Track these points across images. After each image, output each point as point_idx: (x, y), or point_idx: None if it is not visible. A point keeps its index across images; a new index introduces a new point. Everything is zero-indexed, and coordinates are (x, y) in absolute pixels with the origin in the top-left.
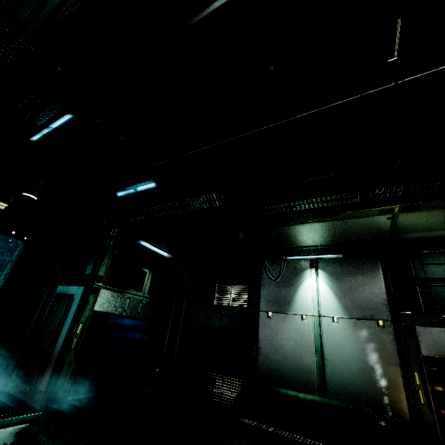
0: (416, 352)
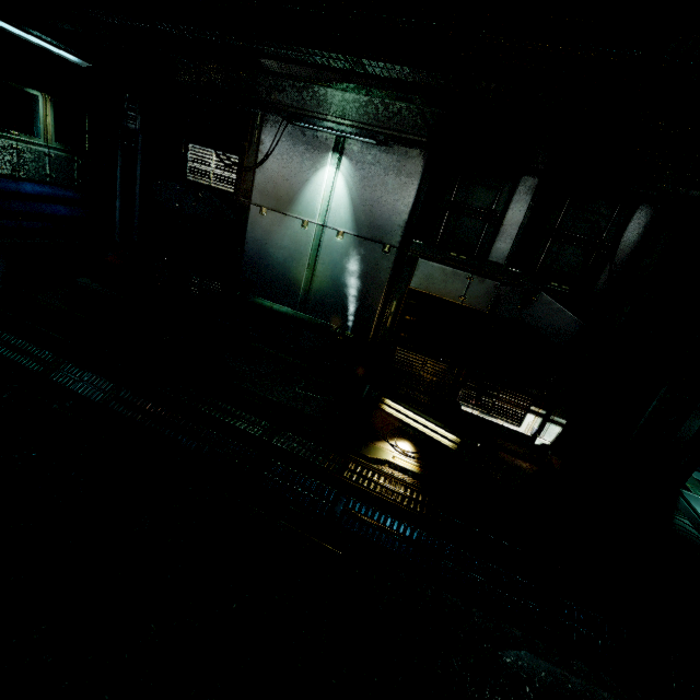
0: (405, 284)
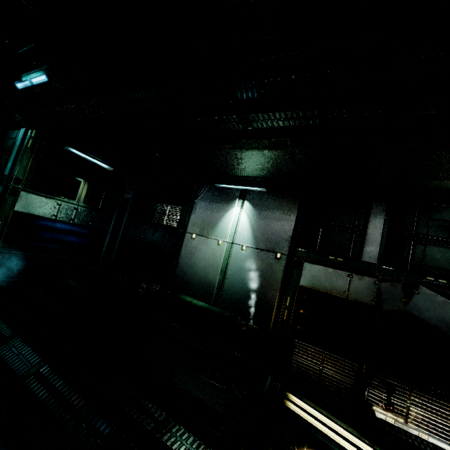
0: (296, 282)
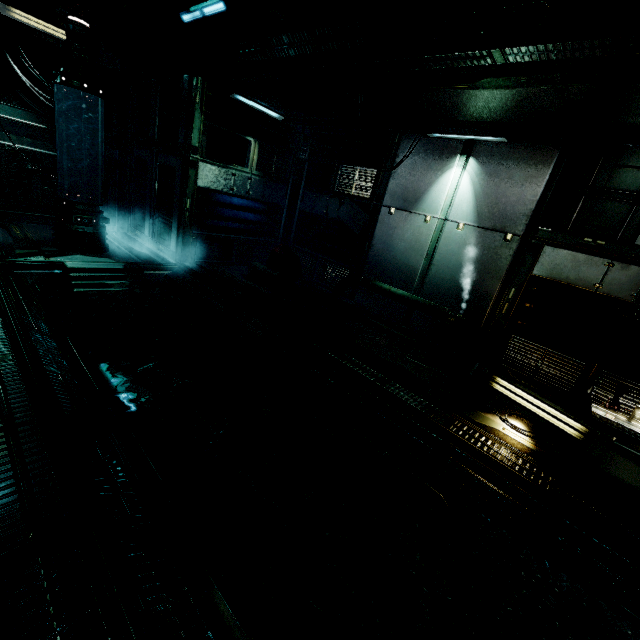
0: (527, 271)
